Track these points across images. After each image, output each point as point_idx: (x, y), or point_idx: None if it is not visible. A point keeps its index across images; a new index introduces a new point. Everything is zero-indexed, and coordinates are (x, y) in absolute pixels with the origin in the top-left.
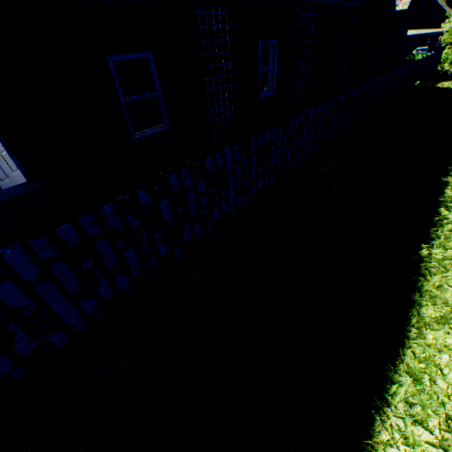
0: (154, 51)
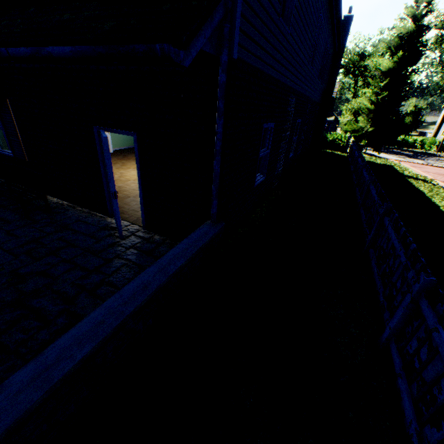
0: (274, 122)
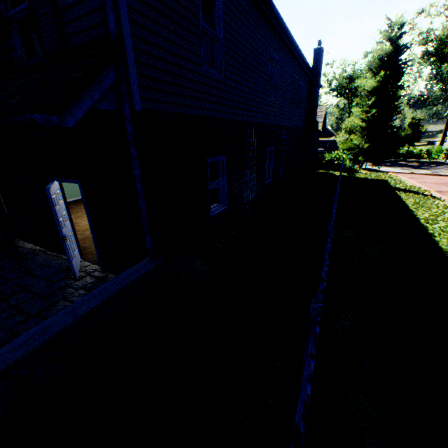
0: (226, 155)
